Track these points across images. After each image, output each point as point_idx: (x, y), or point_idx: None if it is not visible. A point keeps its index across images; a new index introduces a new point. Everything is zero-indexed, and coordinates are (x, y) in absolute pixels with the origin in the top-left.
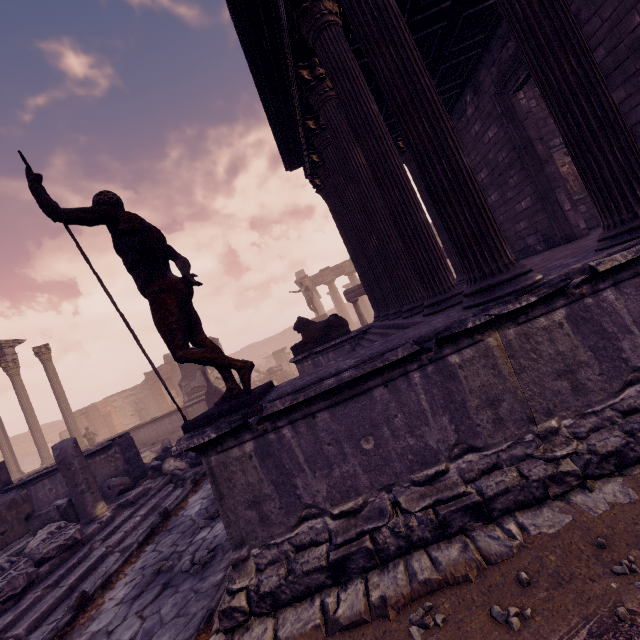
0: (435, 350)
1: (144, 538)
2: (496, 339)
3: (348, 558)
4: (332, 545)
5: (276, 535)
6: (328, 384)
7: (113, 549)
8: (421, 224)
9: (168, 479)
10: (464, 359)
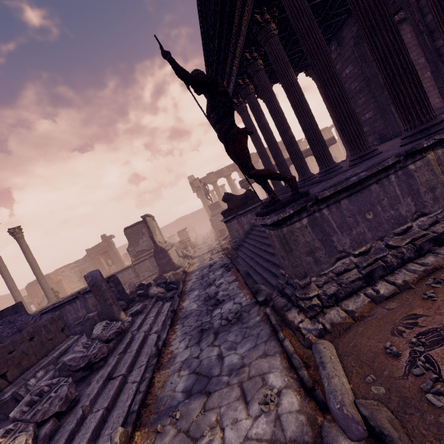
0: (403, 162)
1: (170, 323)
2: (432, 156)
3: (373, 271)
4: (360, 268)
5: (324, 269)
6: (353, 180)
7: (148, 333)
8: (352, 109)
9: (156, 299)
10: (416, 167)
